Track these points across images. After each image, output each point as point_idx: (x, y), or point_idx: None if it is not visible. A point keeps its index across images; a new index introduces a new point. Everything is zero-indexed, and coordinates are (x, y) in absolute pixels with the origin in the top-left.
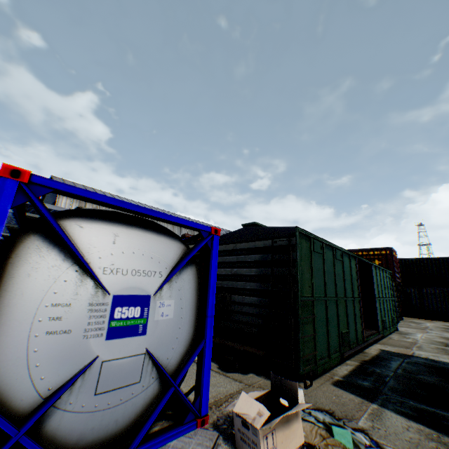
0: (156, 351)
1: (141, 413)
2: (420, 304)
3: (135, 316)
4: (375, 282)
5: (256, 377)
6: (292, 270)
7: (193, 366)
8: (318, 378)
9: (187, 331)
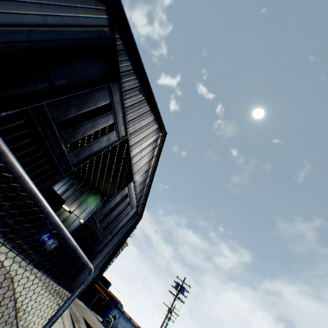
0: None
1: None
2: None
3: None
4: None
5: None
6: None
7: None
8: None
9: None
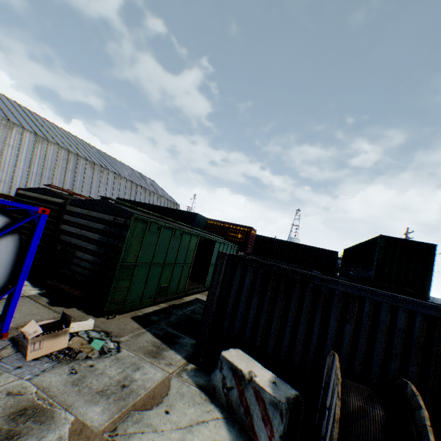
0: None
1: None
2: None
3: None
4: (216, 253)
5: (76, 311)
6: (122, 243)
7: (25, 300)
8: (125, 314)
9: None
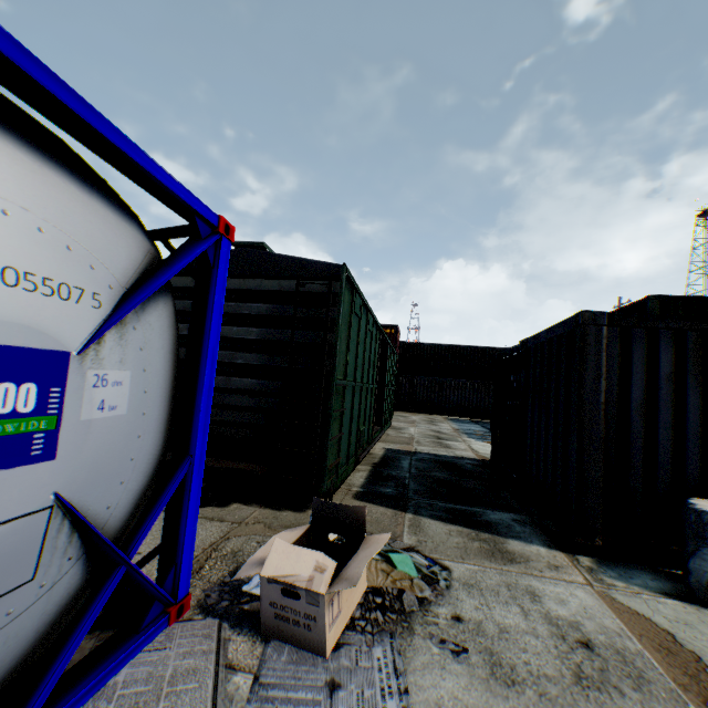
0: (82, 496)
1: (31, 649)
2: (409, 396)
3: (19, 411)
4: (388, 367)
5: (245, 508)
6: (329, 336)
7: None
8: (334, 494)
9: (153, 443)
